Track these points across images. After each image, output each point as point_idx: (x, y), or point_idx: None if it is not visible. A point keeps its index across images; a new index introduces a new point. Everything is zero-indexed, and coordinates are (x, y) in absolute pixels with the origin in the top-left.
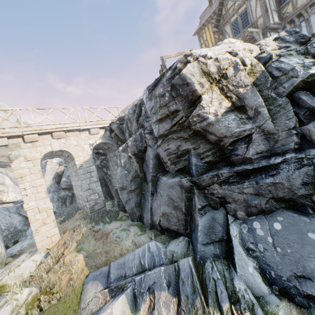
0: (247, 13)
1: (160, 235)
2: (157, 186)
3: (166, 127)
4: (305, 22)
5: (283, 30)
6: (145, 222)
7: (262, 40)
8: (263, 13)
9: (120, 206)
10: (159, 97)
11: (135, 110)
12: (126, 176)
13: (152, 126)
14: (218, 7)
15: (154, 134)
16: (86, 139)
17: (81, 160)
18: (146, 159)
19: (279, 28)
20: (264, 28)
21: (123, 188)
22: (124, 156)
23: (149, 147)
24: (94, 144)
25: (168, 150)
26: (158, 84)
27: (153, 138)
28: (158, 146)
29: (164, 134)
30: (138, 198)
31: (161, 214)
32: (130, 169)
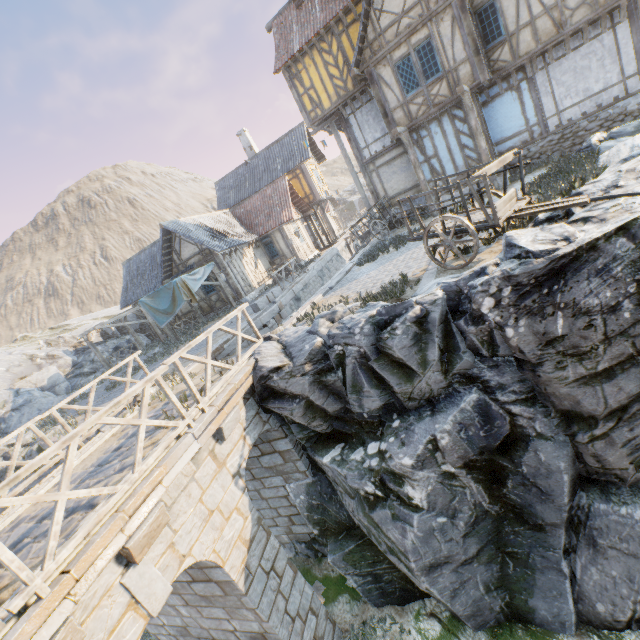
0: (434, 47)
1: (621, 637)
2: (593, 531)
3: (630, 389)
4: (527, 82)
5: (489, 91)
6: (548, 621)
7: (474, 108)
8: (470, 54)
9: (378, 594)
10: (601, 314)
11: (419, 336)
12: (446, 530)
13: (564, 389)
14: (362, 21)
15: (557, 404)
16: (218, 468)
17: (239, 551)
18: (527, 470)
19: (486, 87)
20: (474, 86)
21: (437, 564)
22: (427, 478)
23: (542, 440)
24: (242, 465)
25: (631, 443)
26: (566, 271)
27: (547, 412)
28: (597, 438)
29: (621, 405)
30: (494, 567)
31: (639, 597)
32: (453, 507)
